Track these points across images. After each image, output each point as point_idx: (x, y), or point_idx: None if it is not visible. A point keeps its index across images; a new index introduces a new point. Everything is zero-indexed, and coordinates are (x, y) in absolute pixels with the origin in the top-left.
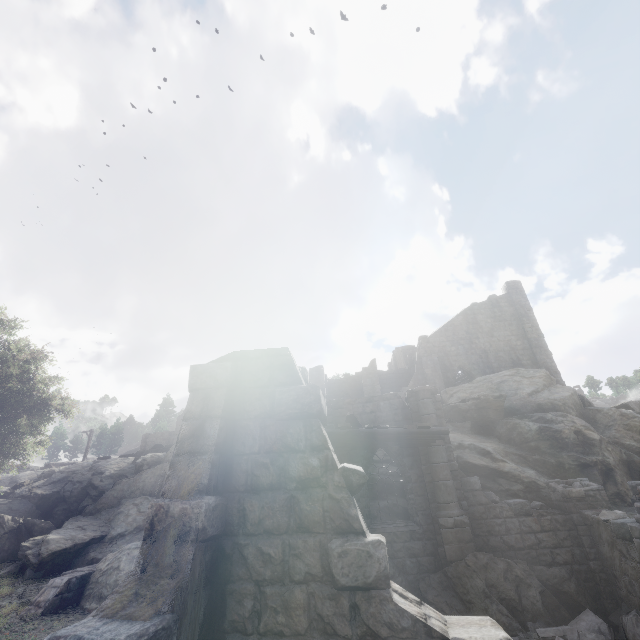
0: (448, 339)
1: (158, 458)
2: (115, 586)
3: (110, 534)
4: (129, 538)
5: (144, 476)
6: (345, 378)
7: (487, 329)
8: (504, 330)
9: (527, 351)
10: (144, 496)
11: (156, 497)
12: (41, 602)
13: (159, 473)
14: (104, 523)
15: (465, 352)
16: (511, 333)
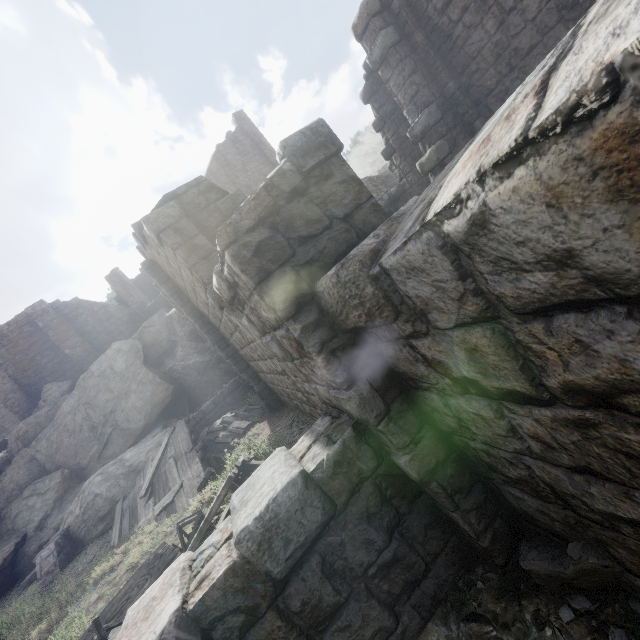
0: None
1: (2, 459)
2: (110, 501)
3: (31, 529)
4: (58, 511)
5: (6, 479)
6: (144, 272)
7: (240, 166)
8: (253, 162)
9: None
10: (31, 485)
11: (46, 475)
12: (49, 570)
13: (24, 462)
14: (7, 536)
15: None
16: (259, 163)
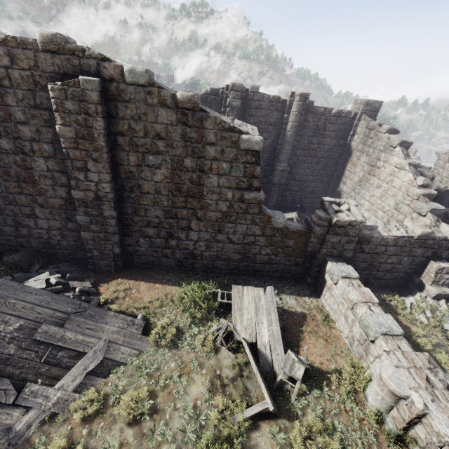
0: None
1: None
2: None
3: None
4: None
5: None
6: None
7: None
8: None
9: None
10: None
11: None
12: None
13: None
14: None
15: None
16: None
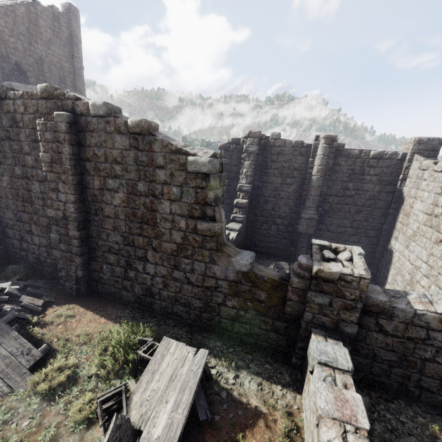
0: (8, 26)
1: None
2: None
3: None
4: None
5: None
6: None
7: (46, 39)
8: (59, 48)
9: (71, 75)
10: None
11: None
12: None
13: None
14: None
15: (24, 50)
16: (64, 54)
